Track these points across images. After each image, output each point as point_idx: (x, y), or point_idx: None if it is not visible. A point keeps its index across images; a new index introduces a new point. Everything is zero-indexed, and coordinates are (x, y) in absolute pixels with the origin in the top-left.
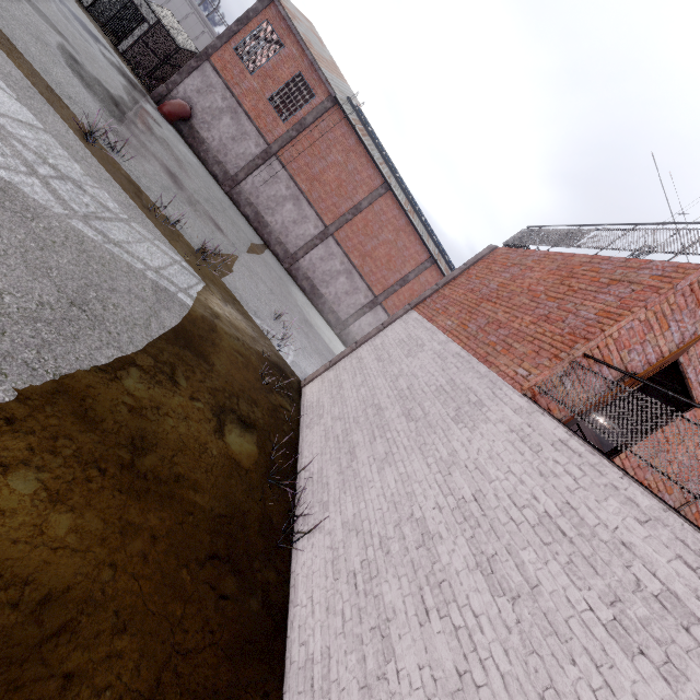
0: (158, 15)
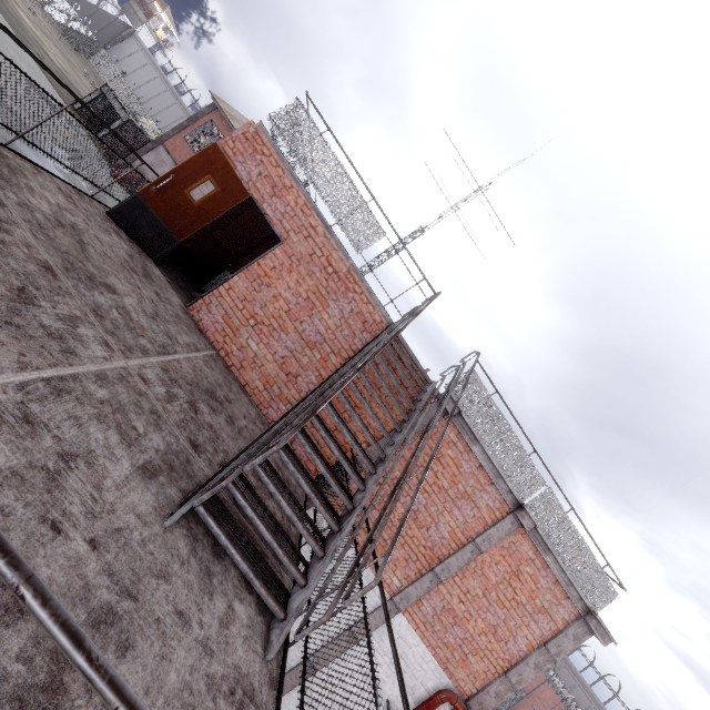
0: (139, 121)
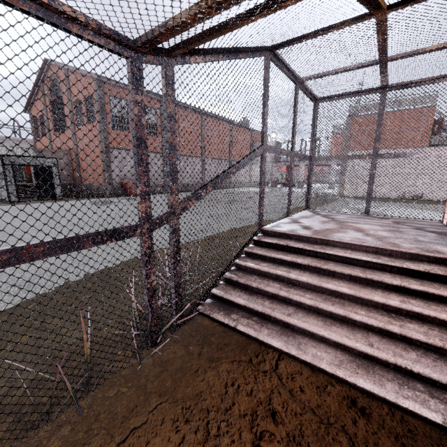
0: None
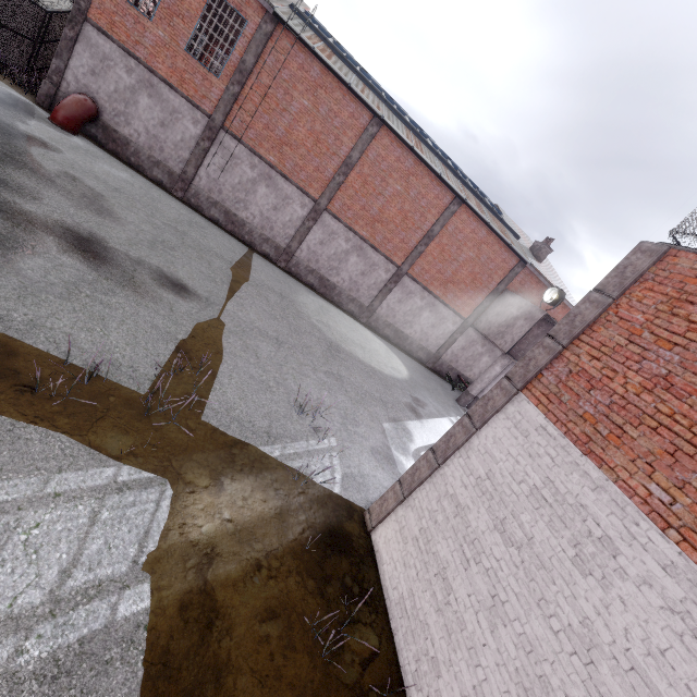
0: None
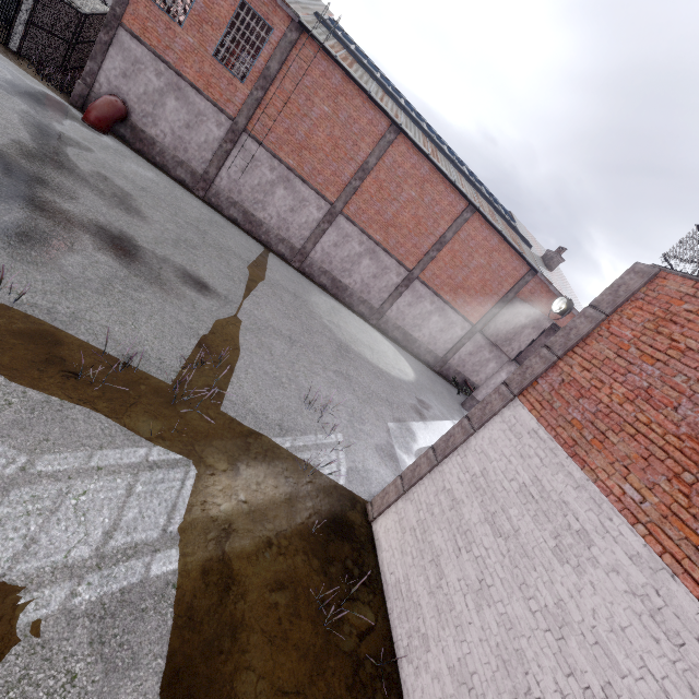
0: None
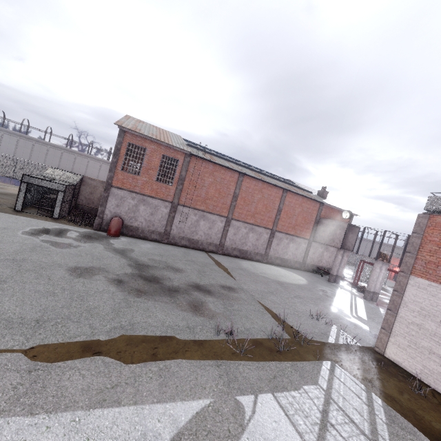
0: (51, 178)
